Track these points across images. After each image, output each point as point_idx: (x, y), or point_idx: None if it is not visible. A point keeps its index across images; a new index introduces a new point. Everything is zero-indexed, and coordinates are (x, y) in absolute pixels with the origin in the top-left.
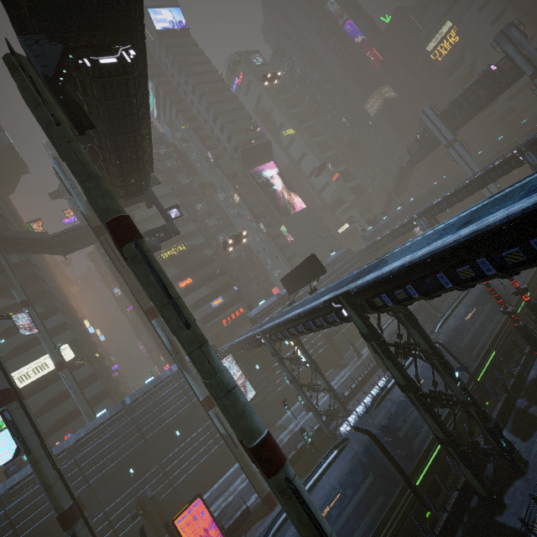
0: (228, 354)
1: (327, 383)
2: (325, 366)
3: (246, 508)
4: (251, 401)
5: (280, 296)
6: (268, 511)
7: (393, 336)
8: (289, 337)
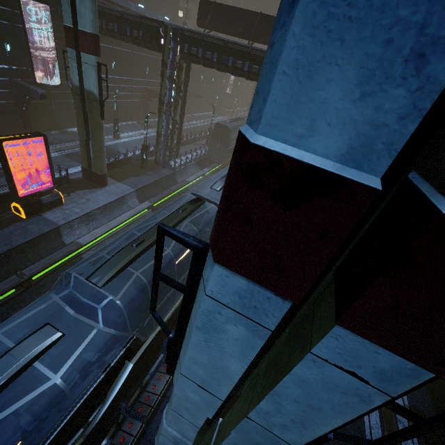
0: (48, 4)
1: (182, 126)
2: (130, 115)
3: (66, 176)
4: (55, 87)
5: (132, 9)
6: (95, 186)
7: (197, 132)
8: (219, 66)
